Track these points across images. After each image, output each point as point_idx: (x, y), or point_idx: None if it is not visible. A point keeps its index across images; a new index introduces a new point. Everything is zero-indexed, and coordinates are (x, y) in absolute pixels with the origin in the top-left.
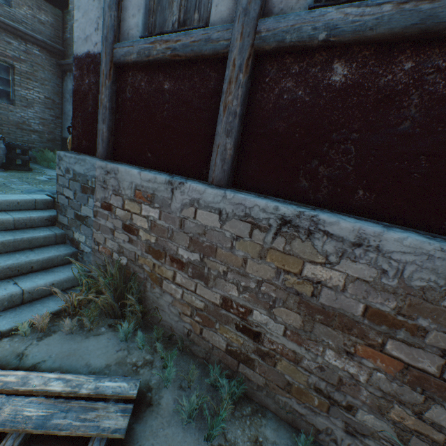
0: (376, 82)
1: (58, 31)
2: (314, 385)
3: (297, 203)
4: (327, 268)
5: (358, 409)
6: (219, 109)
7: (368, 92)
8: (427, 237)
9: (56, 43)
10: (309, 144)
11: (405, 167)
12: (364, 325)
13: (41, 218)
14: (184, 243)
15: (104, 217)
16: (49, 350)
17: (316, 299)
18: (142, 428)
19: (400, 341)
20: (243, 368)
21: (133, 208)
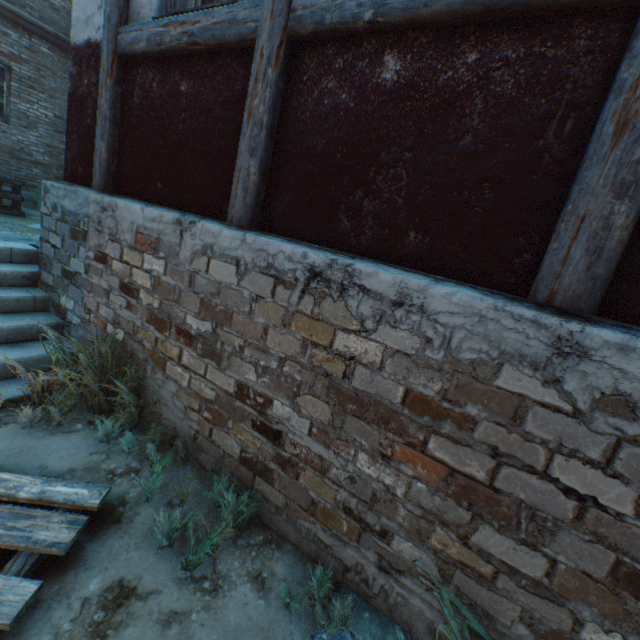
0: (434, 81)
1: None
2: (343, 503)
3: (335, 250)
4: (362, 338)
5: (394, 535)
6: (243, 118)
7: (425, 95)
8: (483, 294)
9: None
10: (352, 168)
11: (465, 199)
12: (404, 417)
13: (16, 274)
14: (193, 308)
15: (98, 274)
16: None
17: (348, 382)
18: (97, 548)
19: (445, 438)
20: (260, 483)
21: (133, 260)
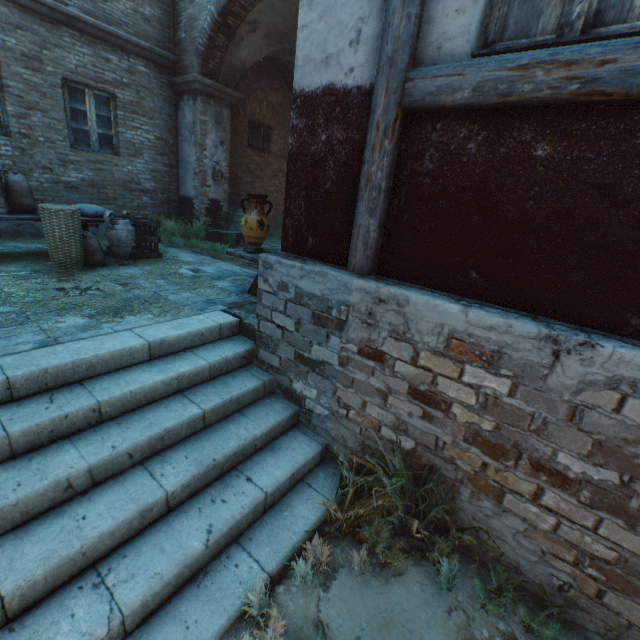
0: None
1: (168, 30)
2: None
3: None
4: None
5: None
6: None
7: None
8: None
9: (165, 50)
10: None
11: None
12: None
13: (237, 356)
14: (575, 447)
15: (363, 370)
16: (352, 613)
17: None
18: None
19: None
20: None
21: (439, 367)
